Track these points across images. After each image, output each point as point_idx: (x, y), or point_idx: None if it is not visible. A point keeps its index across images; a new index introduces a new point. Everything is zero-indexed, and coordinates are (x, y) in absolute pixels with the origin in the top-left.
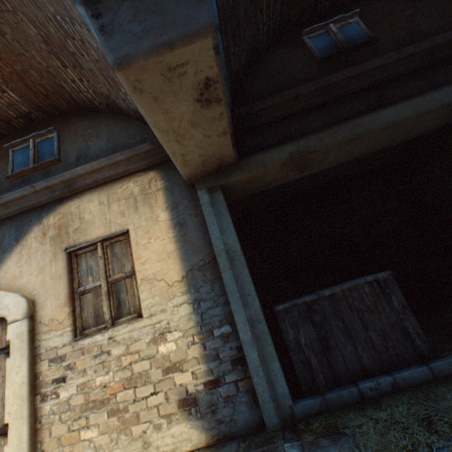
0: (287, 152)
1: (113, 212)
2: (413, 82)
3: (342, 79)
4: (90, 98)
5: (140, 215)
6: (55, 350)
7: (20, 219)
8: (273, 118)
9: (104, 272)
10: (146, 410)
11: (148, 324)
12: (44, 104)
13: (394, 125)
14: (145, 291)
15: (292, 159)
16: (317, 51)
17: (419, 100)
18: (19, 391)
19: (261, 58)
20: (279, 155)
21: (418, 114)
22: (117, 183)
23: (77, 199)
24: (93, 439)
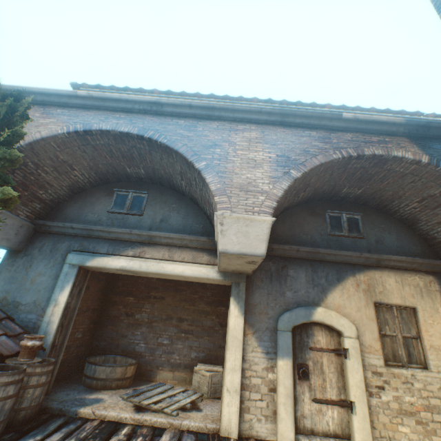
0: None
1: (405, 291)
2: None
3: None
4: (398, 211)
5: (425, 302)
6: (374, 367)
7: (338, 266)
8: None
9: (400, 329)
10: (440, 429)
11: (436, 376)
12: (363, 198)
13: None
14: (433, 354)
15: None
16: None
17: None
18: (359, 384)
19: None
20: None
21: None
22: (406, 272)
23: (378, 270)
24: (406, 433)
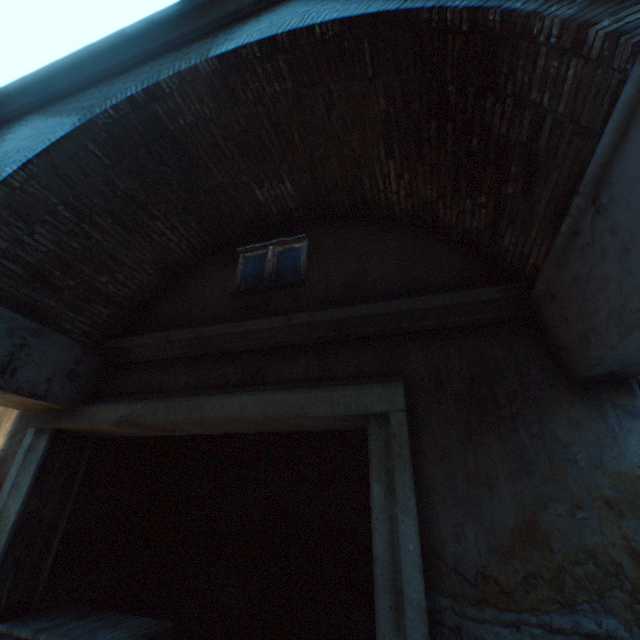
0: (119, 414)
1: None
2: (307, 360)
3: (221, 333)
4: None
5: None
6: None
7: None
8: (147, 357)
9: None
10: None
11: None
12: None
13: (244, 420)
14: None
15: (122, 424)
16: (243, 277)
17: (280, 396)
18: None
19: (192, 270)
20: (112, 413)
21: (267, 417)
22: None
23: None
24: None
